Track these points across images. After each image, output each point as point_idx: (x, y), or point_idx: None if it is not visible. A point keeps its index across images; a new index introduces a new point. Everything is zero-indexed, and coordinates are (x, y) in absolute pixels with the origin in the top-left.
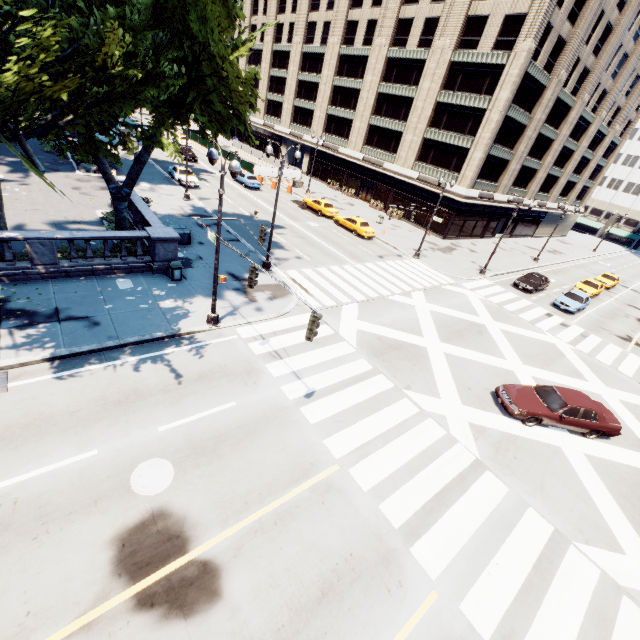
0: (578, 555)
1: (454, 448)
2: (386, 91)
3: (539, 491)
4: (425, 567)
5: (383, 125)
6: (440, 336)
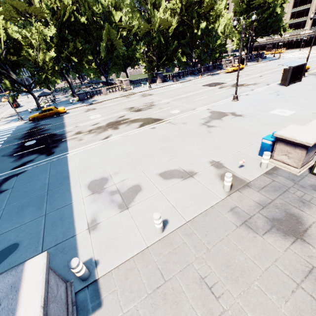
0: None
1: None
2: None
3: None
4: None
5: None
6: None
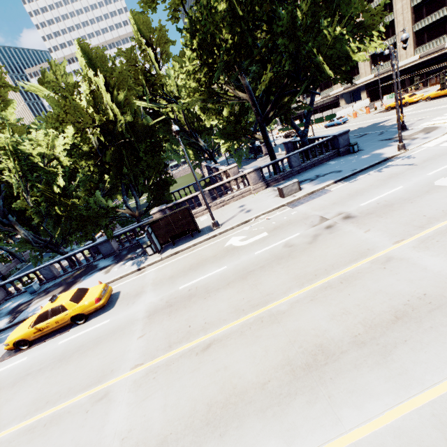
0: None
1: None
2: (420, 0)
3: None
4: None
5: (429, 22)
6: None
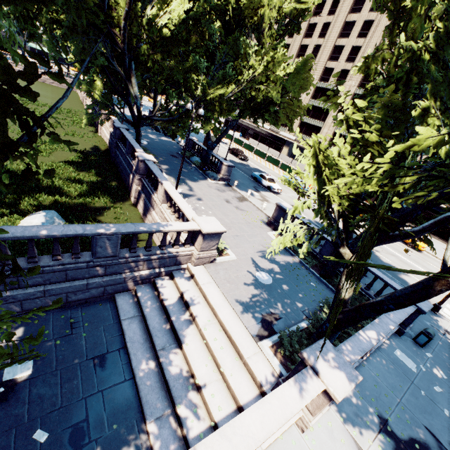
0: None
1: None
2: None
3: None
4: None
5: None
6: None
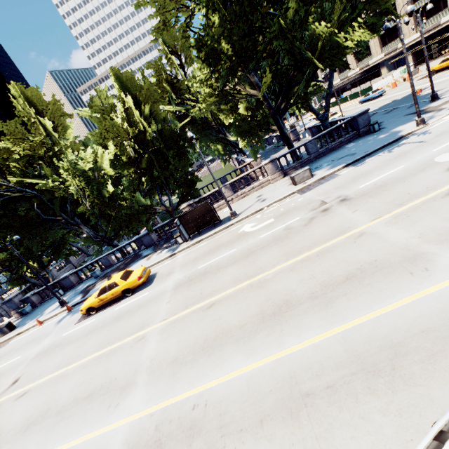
0: None
1: None
2: None
3: None
4: None
5: None
6: None
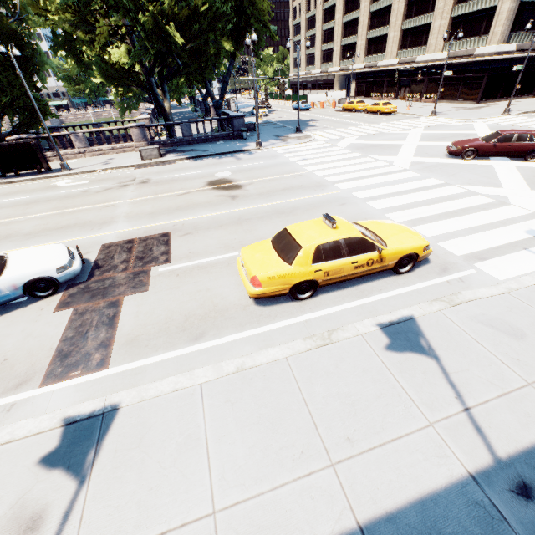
0: (455, 188)
1: (390, 167)
2: None
3: (448, 176)
4: (339, 187)
5: (413, 25)
6: (421, 140)
